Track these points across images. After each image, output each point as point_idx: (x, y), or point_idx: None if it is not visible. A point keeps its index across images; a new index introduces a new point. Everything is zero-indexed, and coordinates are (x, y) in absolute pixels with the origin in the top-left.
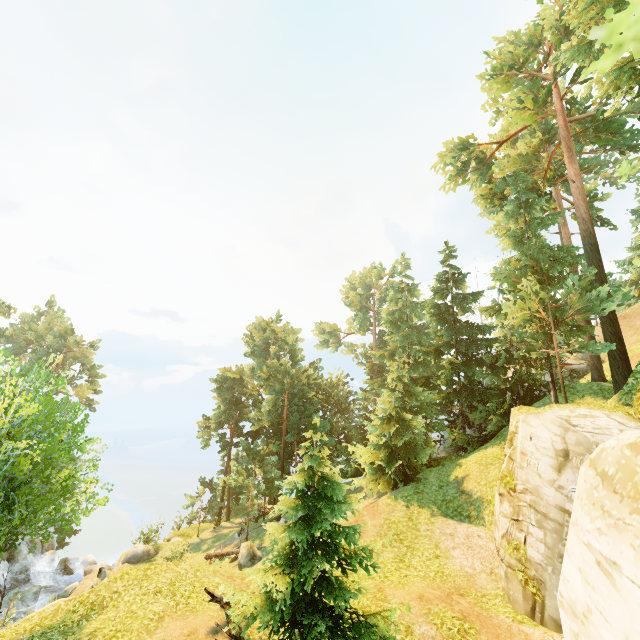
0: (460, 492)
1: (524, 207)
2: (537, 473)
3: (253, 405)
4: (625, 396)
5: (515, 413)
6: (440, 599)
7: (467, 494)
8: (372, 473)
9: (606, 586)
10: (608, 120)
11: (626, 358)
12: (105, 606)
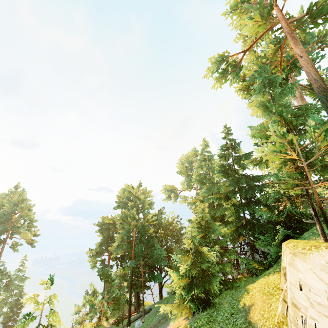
0: (247, 323)
1: (268, 87)
2: None
3: None
4: None
5: (284, 248)
6: None
7: (253, 327)
8: (179, 297)
9: None
10: (319, 9)
11: None
12: None
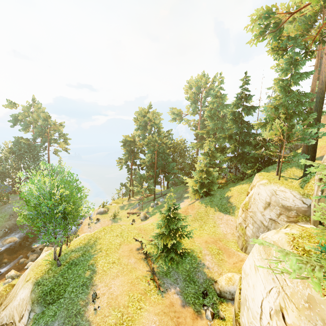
0: (228, 202)
1: (293, 64)
2: (257, 208)
3: (140, 152)
4: (303, 182)
5: (257, 177)
6: (212, 243)
7: (230, 203)
8: (193, 191)
9: (254, 272)
10: None
11: (314, 160)
12: (100, 239)
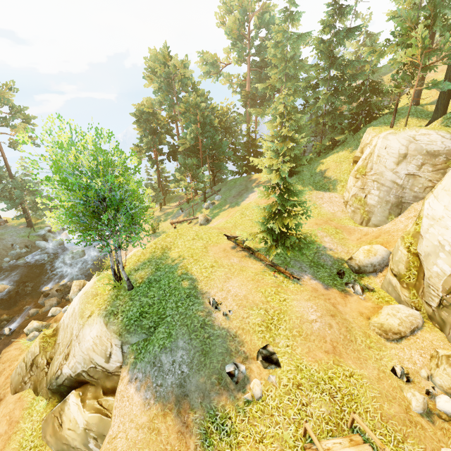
0: (323, 178)
1: None
2: (384, 166)
3: (166, 133)
4: (447, 121)
5: (371, 132)
6: (325, 223)
7: (328, 178)
8: (270, 172)
9: None
10: None
11: None
12: (170, 248)
